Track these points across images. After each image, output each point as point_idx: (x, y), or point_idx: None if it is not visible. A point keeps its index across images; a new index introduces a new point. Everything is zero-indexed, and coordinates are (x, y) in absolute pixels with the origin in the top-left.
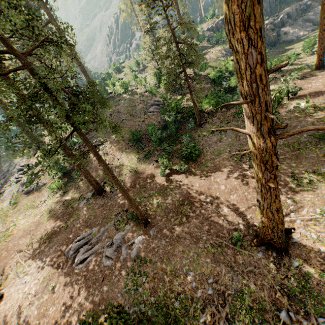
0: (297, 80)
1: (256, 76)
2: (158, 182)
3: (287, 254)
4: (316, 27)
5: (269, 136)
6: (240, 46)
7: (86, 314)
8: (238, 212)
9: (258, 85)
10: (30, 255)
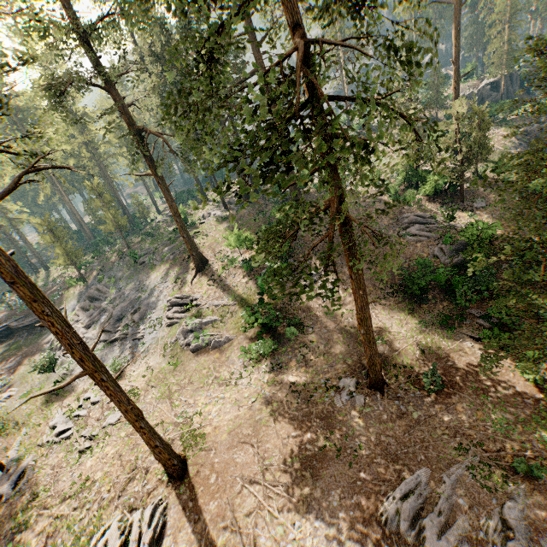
0: None
1: None
2: (519, 390)
3: None
4: None
5: None
6: None
7: None
8: None
9: None
10: (283, 498)
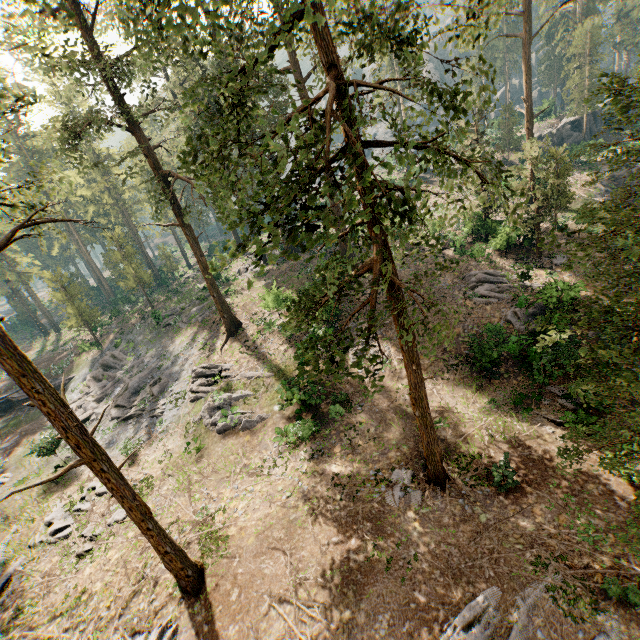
0: None
1: None
2: (610, 488)
3: None
4: None
5: None
6: None
7: None
8: None
9: None
10: (319, 622)
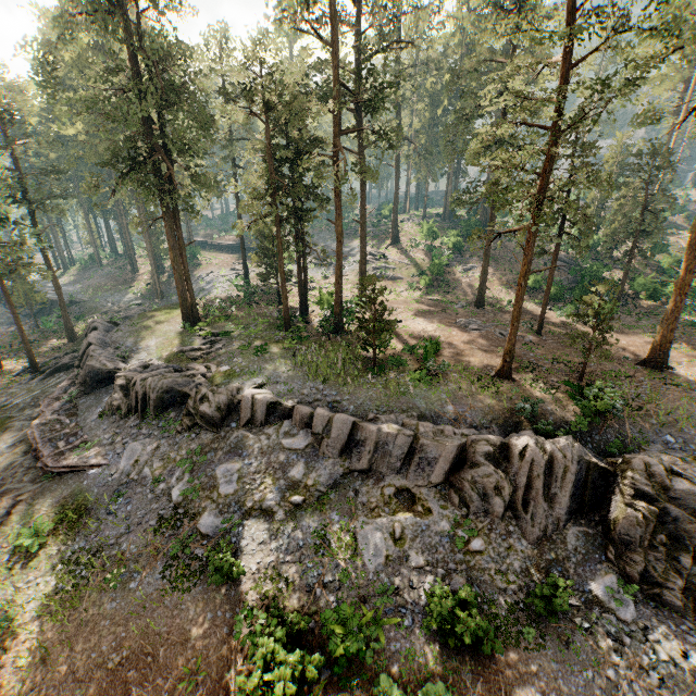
0: None
1: (694, 243)
2: (550, 321)
3: (660, 372)
4: None
5: (688, 274)
6: (693, 230)
7: (488, 346)
8: (632, 354)
9: (694, 247)
10: (413, 314)
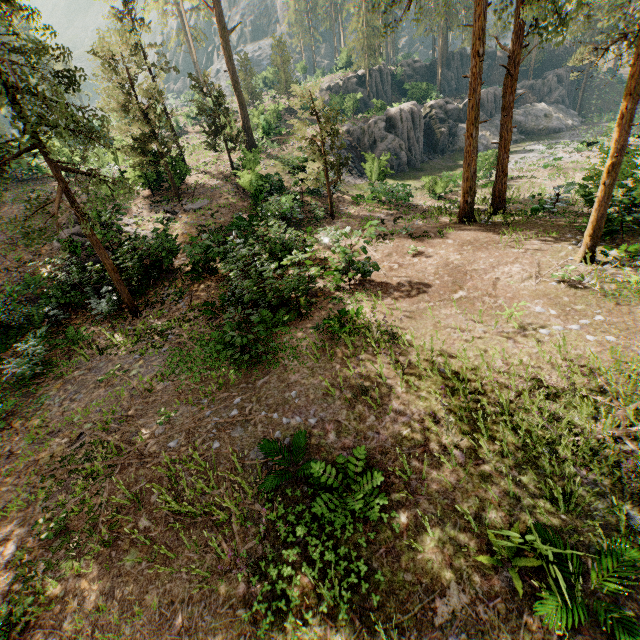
0: (407, 240)
1: None
2: None
3: None
4: (523, 137)
5: None
6: None
7: None
8: None
9: None
10: None
